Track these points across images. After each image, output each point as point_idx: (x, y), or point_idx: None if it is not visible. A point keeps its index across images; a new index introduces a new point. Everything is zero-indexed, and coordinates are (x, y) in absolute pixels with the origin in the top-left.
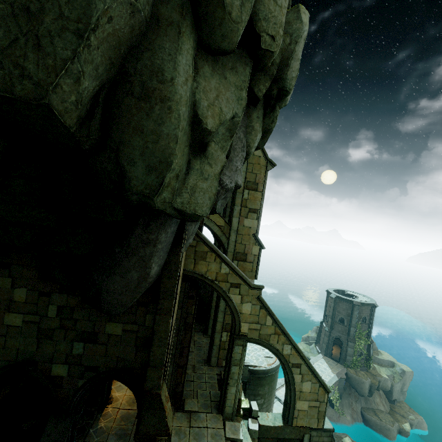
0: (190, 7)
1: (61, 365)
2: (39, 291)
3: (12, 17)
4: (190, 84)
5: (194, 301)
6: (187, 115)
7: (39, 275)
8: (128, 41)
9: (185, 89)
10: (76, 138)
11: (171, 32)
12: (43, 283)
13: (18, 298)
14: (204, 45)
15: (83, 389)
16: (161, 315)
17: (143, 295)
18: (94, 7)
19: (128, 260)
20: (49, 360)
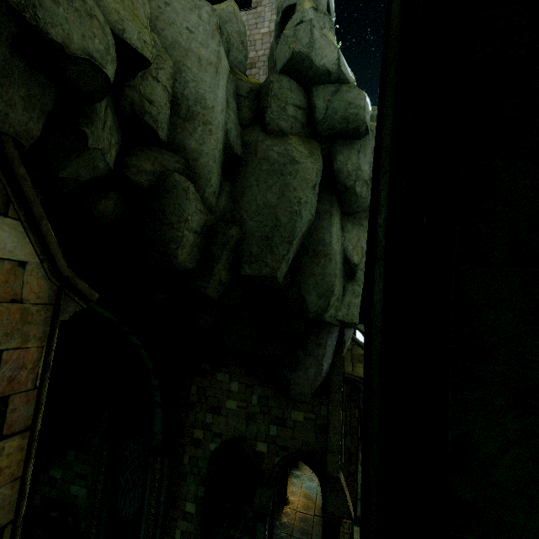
0: (335, 198)
1: (263, 443)
2: (246, 384)
3: (261, 241)
4: (340, 240)
5: (356, 404)
6: (340, 259)
7: (245, 372)
8: (306, 232)
9: (338, 245)
10: (281, 286)
11: (326, 217)
12: (248, 378)
13: (233, 388)
14: (346, 213)
15: (279, 465)
16: (333, 406)
17: (317, 389)
18: (296, 230)
19: (307, 359)
20: (254, 437)
